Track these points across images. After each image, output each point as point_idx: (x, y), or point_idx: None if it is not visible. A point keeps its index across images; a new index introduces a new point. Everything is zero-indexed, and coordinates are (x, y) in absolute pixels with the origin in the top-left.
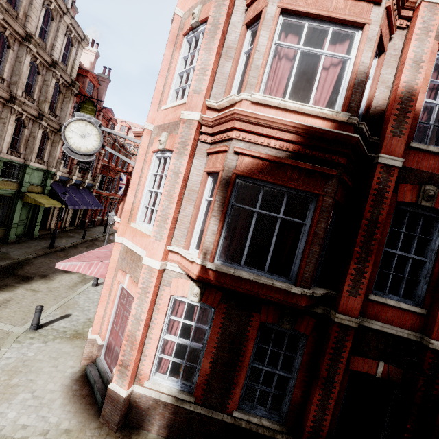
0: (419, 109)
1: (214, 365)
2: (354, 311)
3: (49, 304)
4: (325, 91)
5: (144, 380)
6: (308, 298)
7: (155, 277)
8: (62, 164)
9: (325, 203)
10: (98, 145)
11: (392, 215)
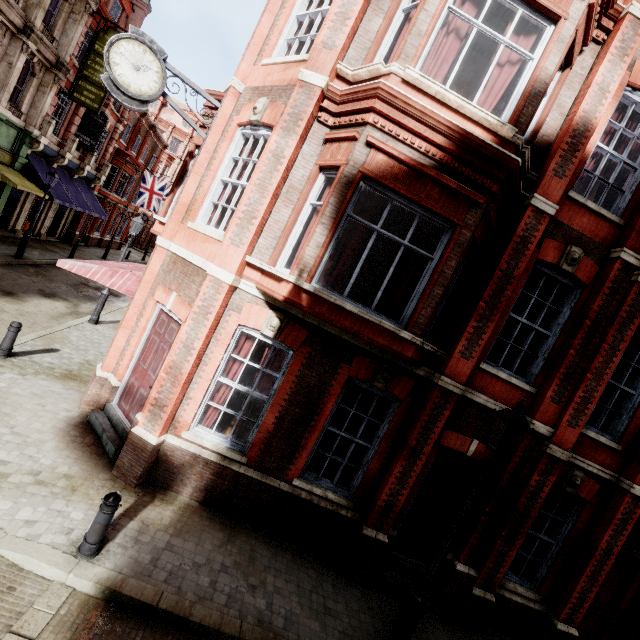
0: (589, 152)
1: (280, 422)
2: (462, 376)
3: (21, 331)
4: (493, 95)
5: (182, 429)
6: (415, 350)
7: (223, 294)
8: (51, 126)
9: (462, 237)
10: (157, 89)
11: (528, 275)
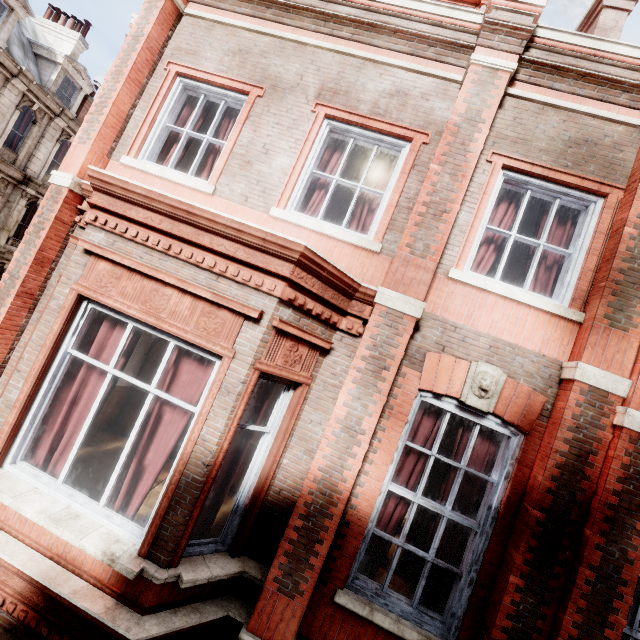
0: (366, 514)
1: None
2: None
3: None
4: (157, 459)
5: None
6: None
7: None
8: None
9: None
10: None
11: None
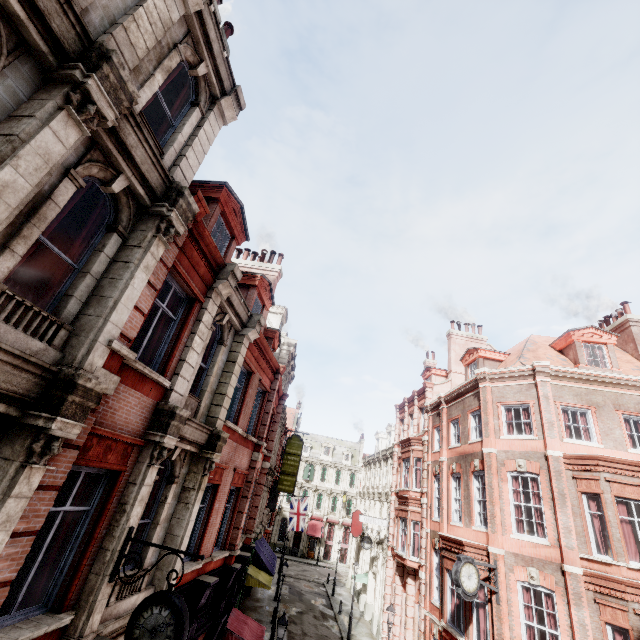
0: None
1: None
2: None
3: None
4: None
5: None
6: None
7: None
8: (267, 515)
9: None
10: (477, 581)
11: None
